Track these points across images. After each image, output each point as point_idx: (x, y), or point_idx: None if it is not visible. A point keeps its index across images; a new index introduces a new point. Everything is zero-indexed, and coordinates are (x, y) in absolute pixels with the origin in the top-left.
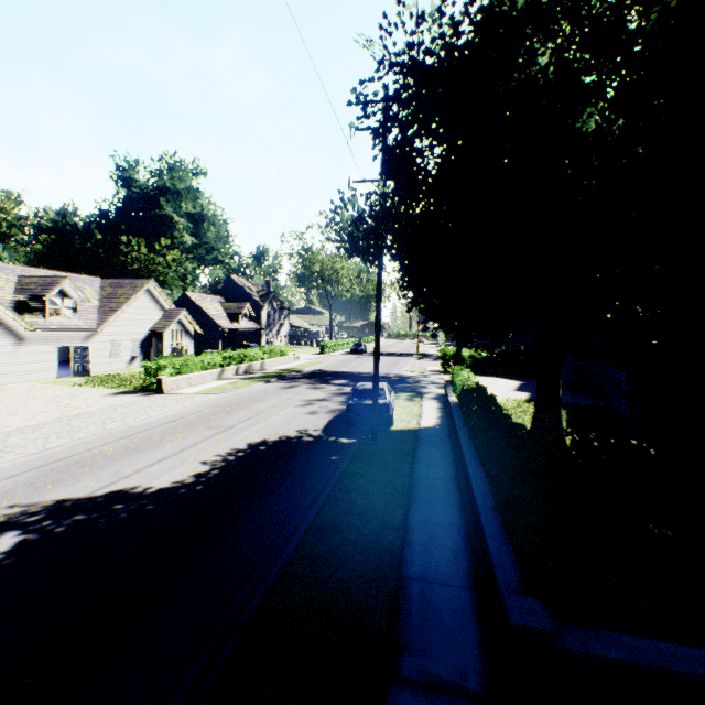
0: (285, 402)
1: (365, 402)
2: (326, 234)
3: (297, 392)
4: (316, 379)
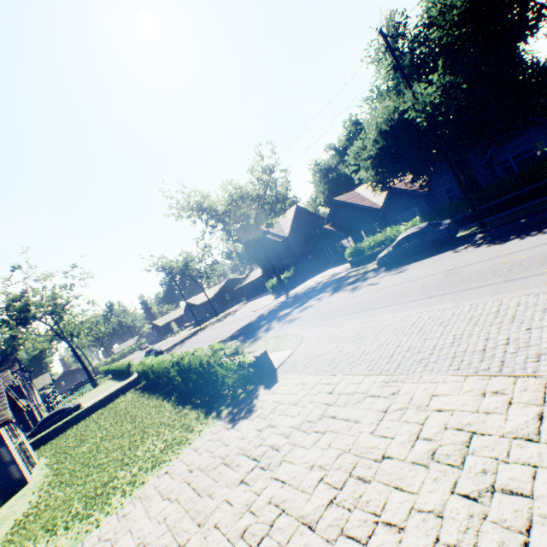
0: (360, 293)
1: (448, 222)
2: (427, 99)
3: (320, 307)
4: (266, 324)
